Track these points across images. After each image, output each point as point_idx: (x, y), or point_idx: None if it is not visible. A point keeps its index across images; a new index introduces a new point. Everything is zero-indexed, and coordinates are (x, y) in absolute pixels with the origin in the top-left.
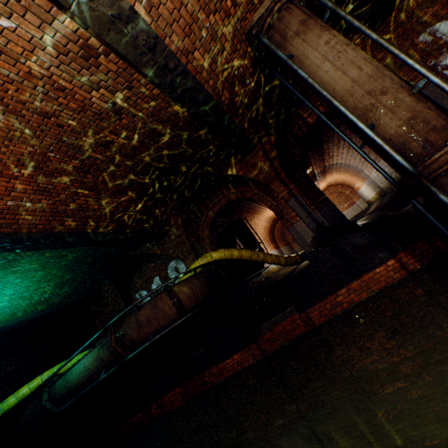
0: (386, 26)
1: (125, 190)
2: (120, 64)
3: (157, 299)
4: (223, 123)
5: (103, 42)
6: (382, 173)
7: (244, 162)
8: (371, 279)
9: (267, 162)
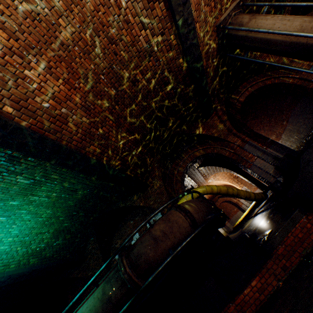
0: None
1: (133, 130)
2: (163, 12)
3: (167, 215)
4: (202, 82)
5: None
6: None
7: (205, 124)
8: None
9: (221, 123)
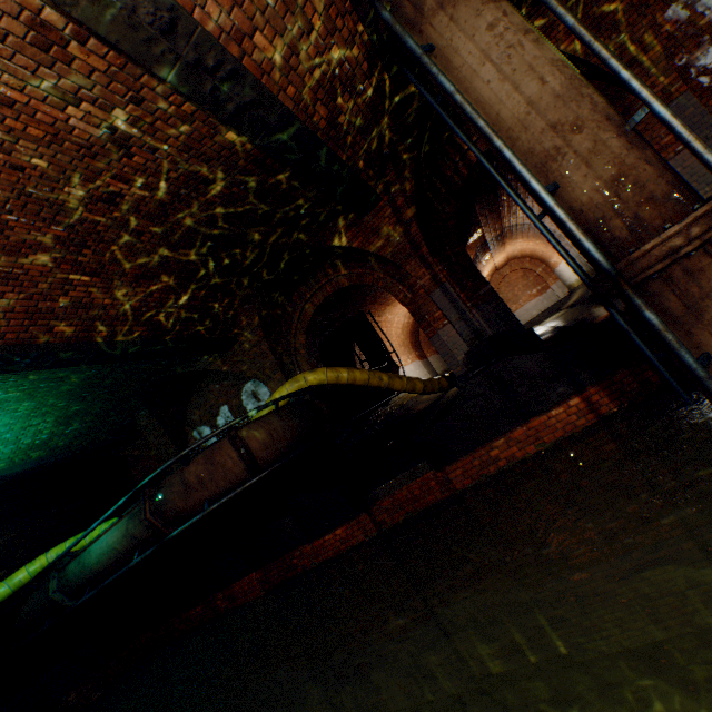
0: None
1: (156, 273)
2: (111, 57)
3: (214, 450)
4: (318, 162)
5: (70, 16)
6: (570, 264)
7: (361, 225)
8: (543, 426)
9: (400, 226)
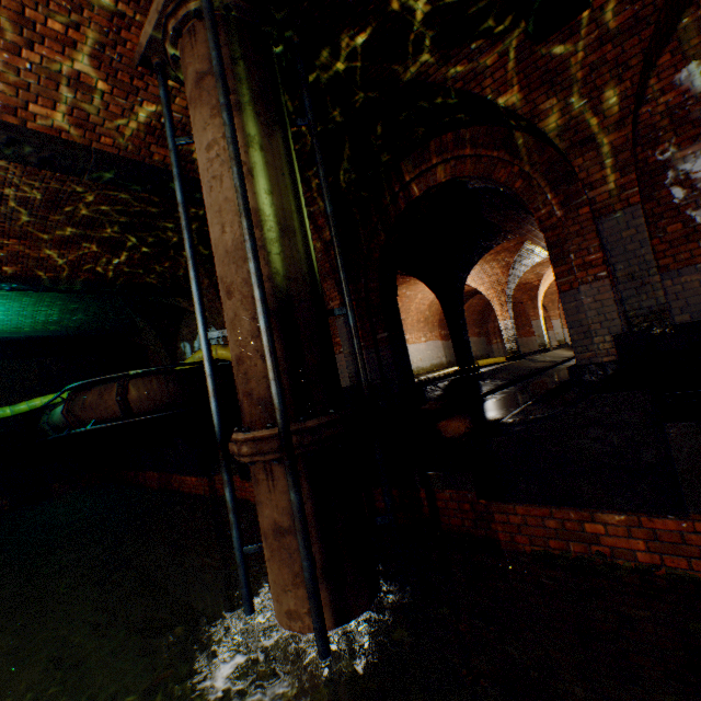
0: (573, 31)
1: (82, 240)
2: None
3: (107, 388)
4: None
5: None
6: None
7: None
8: None
9: (322, 244)
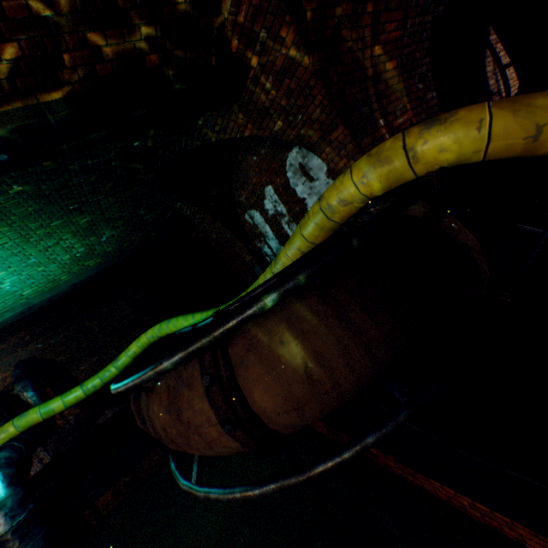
0: None
1: None
2: None
3: (179, 386)
4: None
5: None
6: None
7: None
8: None
9: None
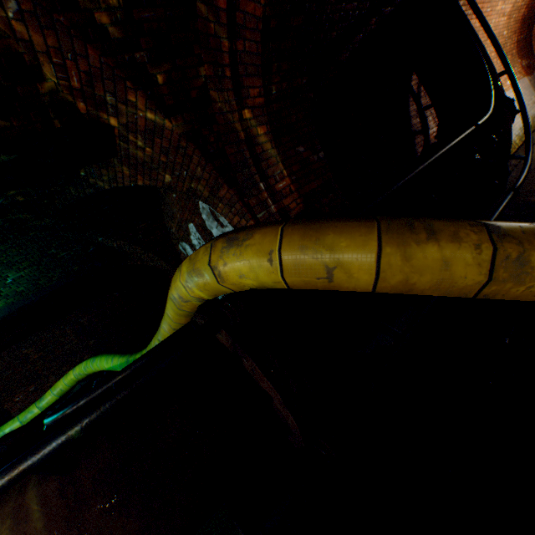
0: None
1: None
2: None
3: None
4: None
5: None
6: None
7: None
8: None
9: None
